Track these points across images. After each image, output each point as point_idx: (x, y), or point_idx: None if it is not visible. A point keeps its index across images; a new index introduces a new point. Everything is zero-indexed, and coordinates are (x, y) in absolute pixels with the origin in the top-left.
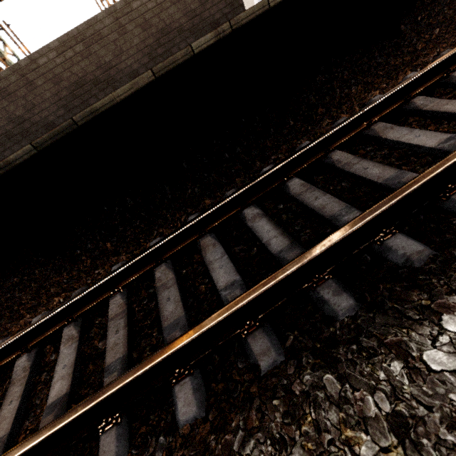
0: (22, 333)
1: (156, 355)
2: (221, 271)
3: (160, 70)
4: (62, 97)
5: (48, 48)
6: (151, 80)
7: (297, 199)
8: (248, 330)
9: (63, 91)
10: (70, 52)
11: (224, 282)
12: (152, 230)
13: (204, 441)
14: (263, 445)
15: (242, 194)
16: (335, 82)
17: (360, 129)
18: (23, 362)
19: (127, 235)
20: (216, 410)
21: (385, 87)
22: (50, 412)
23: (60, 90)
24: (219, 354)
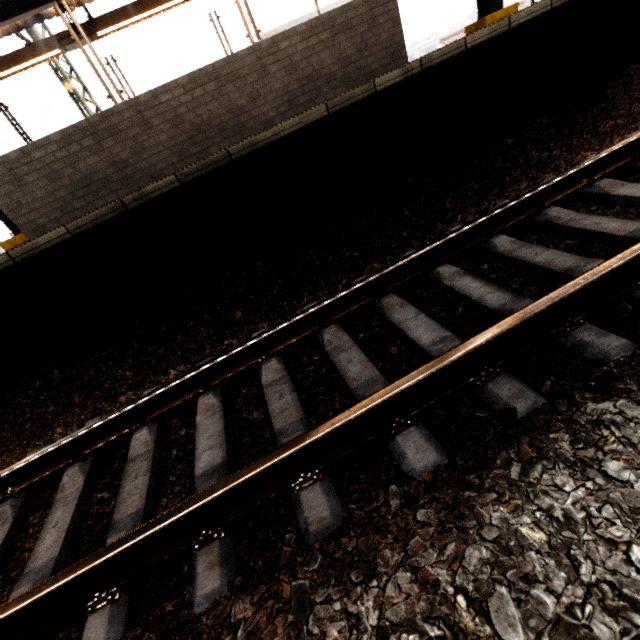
0: (144, 399)
1: (371, 399)
2: (422, 329)
3: (335, 105)
4: (179, 142)
5: (175, 84)
6: (323, 116)
7: (509, 256)
8: (485, 378)
9: (182, 135)
10: (200, 91)
11: (430, 339)
12: (298, 298)
13: (461, 481)
14: (554, 470)
15: (434, 250)
16: (528, 143)
17: (580, 186)
18: (144, 435)
19: (262, 303)
20: (465, 454)
21: (597, 149)
22: (208, 479)
23: (179, 134)
24: (443, 409)
